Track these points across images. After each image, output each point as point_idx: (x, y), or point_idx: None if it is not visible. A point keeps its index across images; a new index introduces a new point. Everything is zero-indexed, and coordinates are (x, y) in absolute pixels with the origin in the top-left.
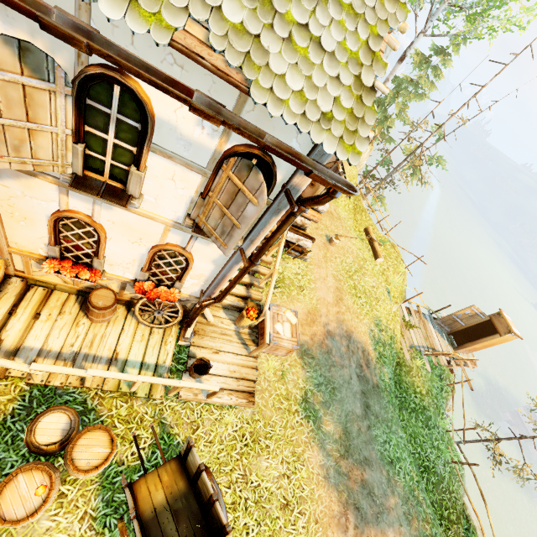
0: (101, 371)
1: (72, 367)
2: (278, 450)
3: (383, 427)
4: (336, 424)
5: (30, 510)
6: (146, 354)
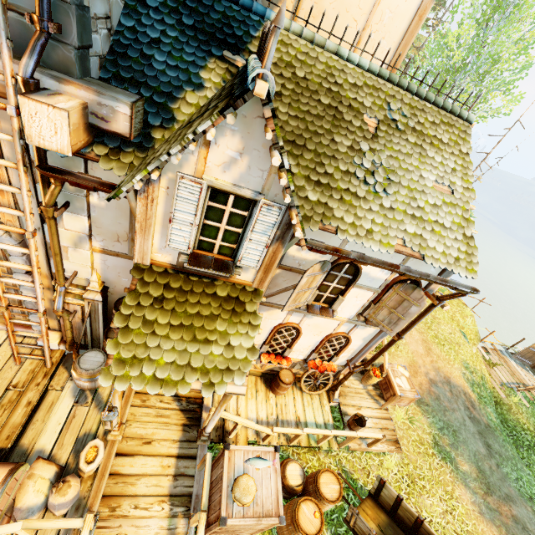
0: (310, 429)
1: None
2: (433, 489)
3: (509, 465)
4: (469, 463)
5: (317, 528)
6: (315, 416)
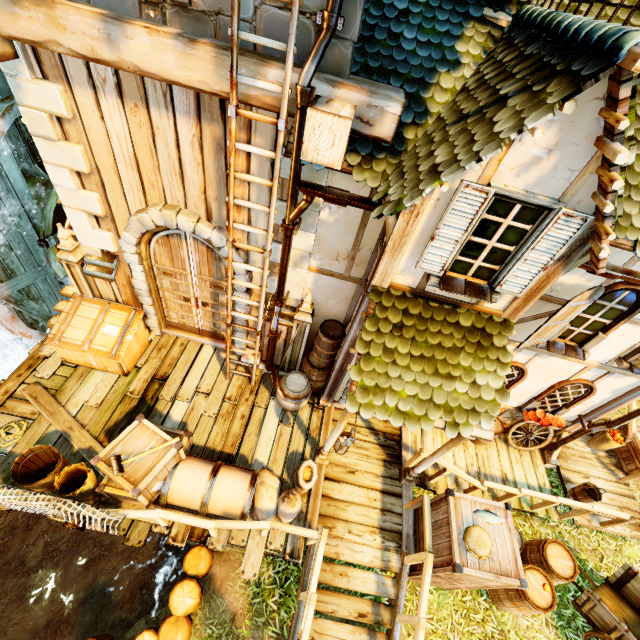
0: (529, 490)
1: None
2: None
3: None
4: None
5: (547, 602)
6: (526, 476)
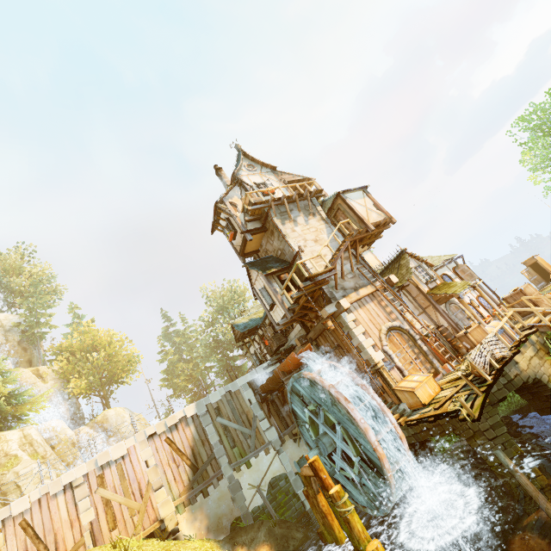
0: None
1: None
2: None
3: None
4: None
5: None
6: None
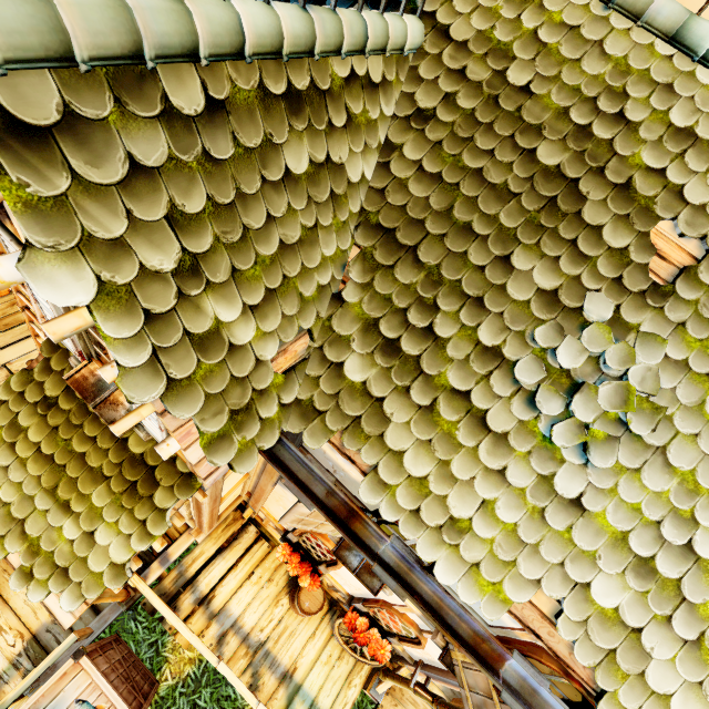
0: None
1: (250, 662)
2: None
3: None
4: None
5: None
6: (323, 688)
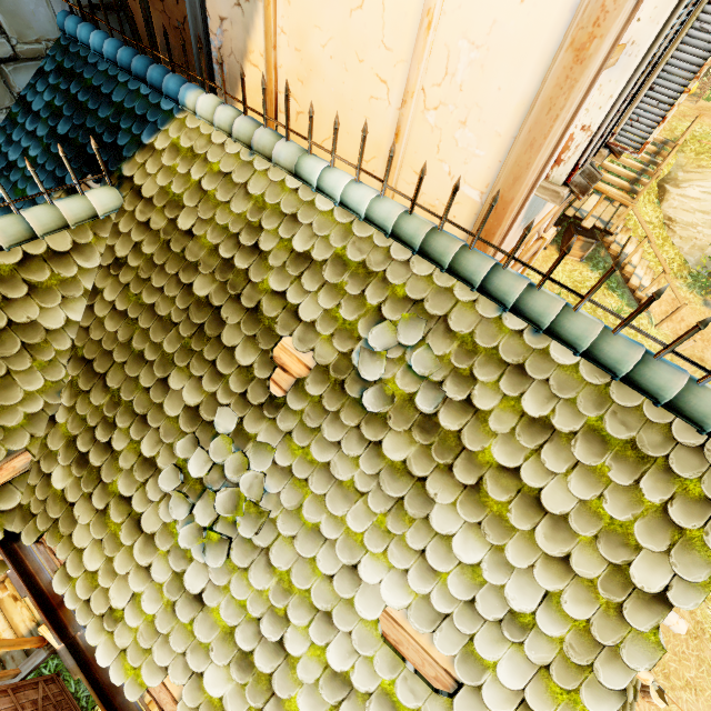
0: None
1: None
2: None
3: None
4: None
5: None
6: None
